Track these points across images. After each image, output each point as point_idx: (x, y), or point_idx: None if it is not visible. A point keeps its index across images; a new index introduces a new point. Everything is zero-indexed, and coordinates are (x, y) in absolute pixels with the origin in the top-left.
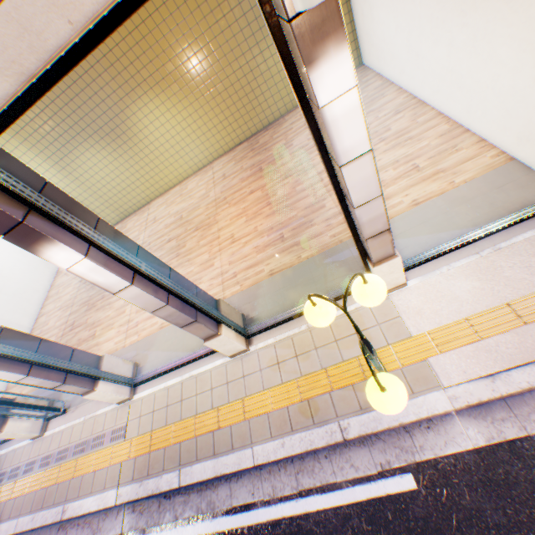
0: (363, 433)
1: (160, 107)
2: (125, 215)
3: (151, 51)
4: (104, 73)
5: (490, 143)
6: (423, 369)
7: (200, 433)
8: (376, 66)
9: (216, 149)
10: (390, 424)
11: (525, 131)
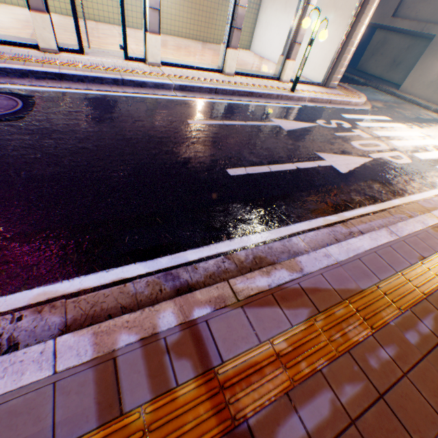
0: (287, 95)
1: None
2: (86, 17)
3: None
4: None
5: (301, 76)
6: (299, 92)
7: (220, 82)
8: (259, 52)
9: (176, 31)
10: (294, 95)
11: (313, 68)
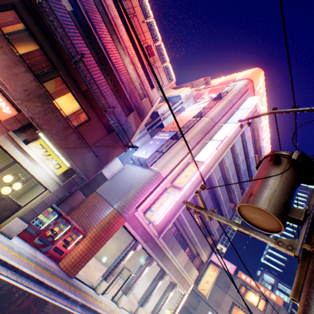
0: None
1: (117, 245)
2: None
3: (126, 241)
4: (122, 233)
5: None
6: None
7: None
8: None
9: (107, 261)
10: None
11: None
